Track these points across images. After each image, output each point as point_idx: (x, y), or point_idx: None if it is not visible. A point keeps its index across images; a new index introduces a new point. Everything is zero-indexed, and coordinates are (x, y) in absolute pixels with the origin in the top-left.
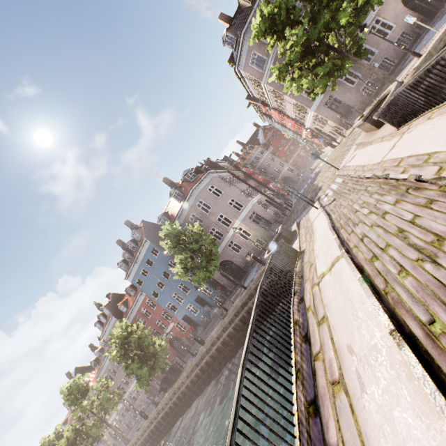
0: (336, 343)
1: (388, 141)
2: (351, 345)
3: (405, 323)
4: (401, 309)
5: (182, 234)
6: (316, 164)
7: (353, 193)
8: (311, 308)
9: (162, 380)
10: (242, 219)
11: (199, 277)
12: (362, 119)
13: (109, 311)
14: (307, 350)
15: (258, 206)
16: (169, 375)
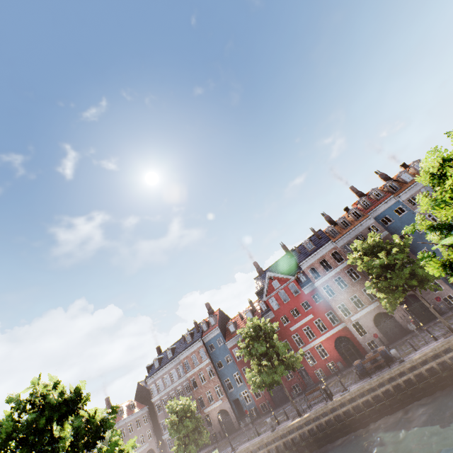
0: None
1: None
2: None
3: None
4: None
5: None
6: None
7: None
8: None
9: None
10: None
11: None
12: None
13: None
14: None
15: None
16: None
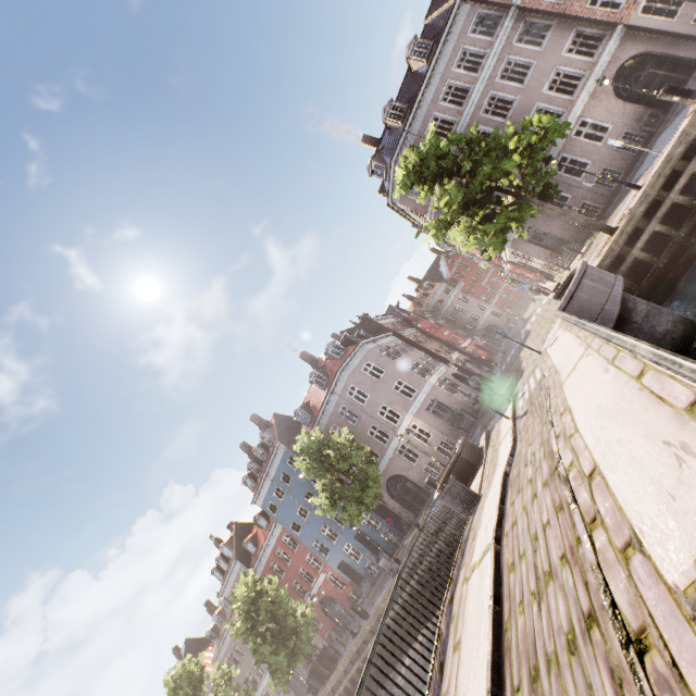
0: (458, 687)
1: (580, 342)
2: (465, 695)
3: (505, 681)
4: (507, 660)
5: (324, 446)
6: (530, 313)
7: (539, 418)
8: (454, 619)
9: (310, 674)
10: (415, 411)
11: (351, 513)
12: (552, 296)
13: (232, 551)
14: (438, 686)
15: (439, 389)
16: (319, 666)
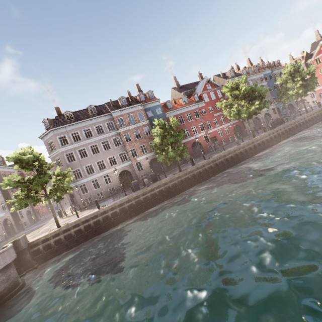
0: None
1: None
2: None
3: None
4: None
5: None
6: (66, 210)
7: None
8: None
9: None
10: None
11: None
12: (3, 247)
13: None
14: None
15: None
16: None
